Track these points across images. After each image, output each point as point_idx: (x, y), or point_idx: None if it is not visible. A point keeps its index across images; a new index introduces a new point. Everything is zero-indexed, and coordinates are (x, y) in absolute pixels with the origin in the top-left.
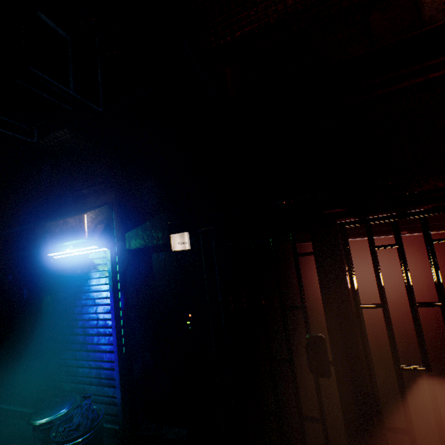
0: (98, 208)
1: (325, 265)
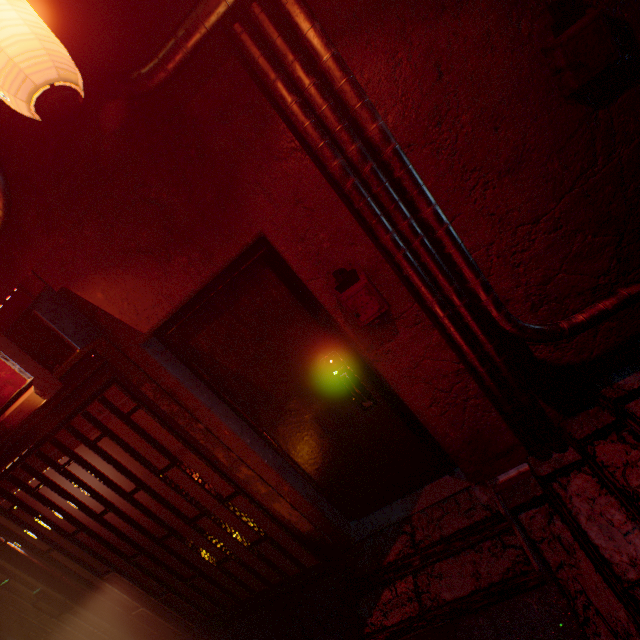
0: None
1: None
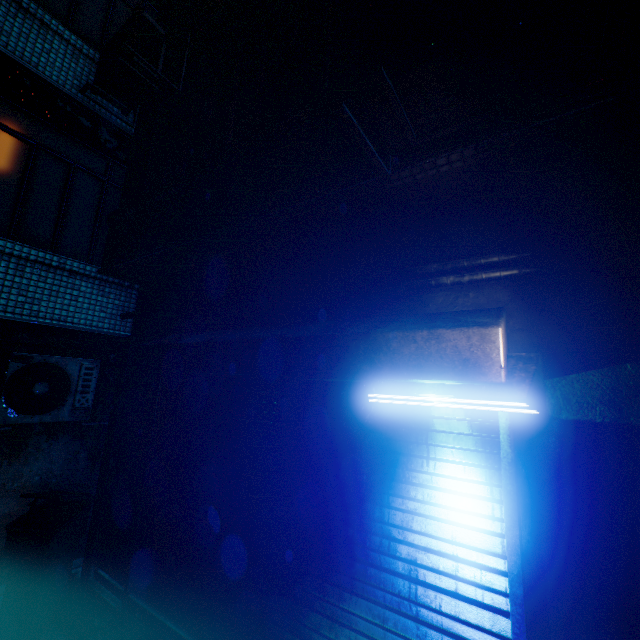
0: (501, 316)
1: None
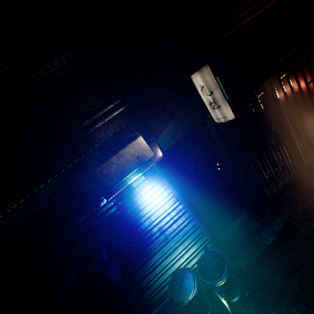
0: (133, 130)
1: (269, 95)
